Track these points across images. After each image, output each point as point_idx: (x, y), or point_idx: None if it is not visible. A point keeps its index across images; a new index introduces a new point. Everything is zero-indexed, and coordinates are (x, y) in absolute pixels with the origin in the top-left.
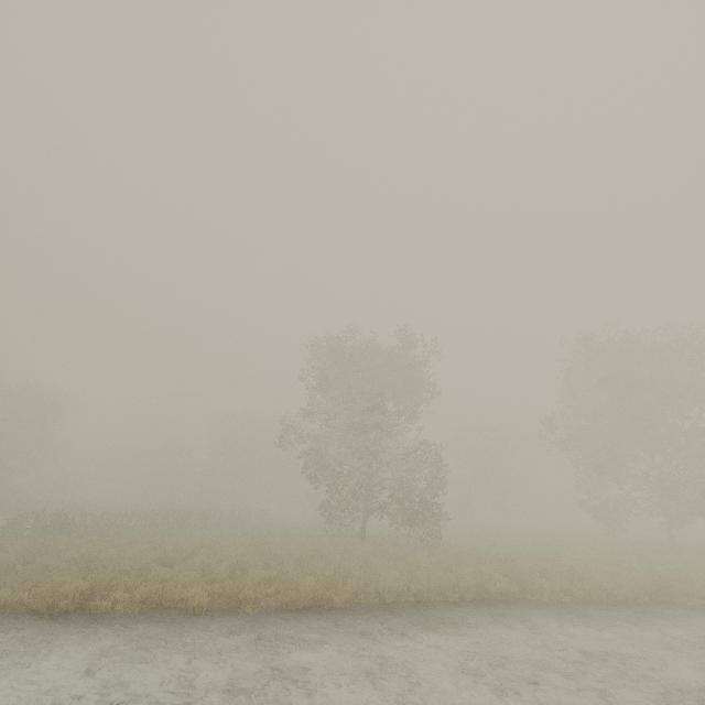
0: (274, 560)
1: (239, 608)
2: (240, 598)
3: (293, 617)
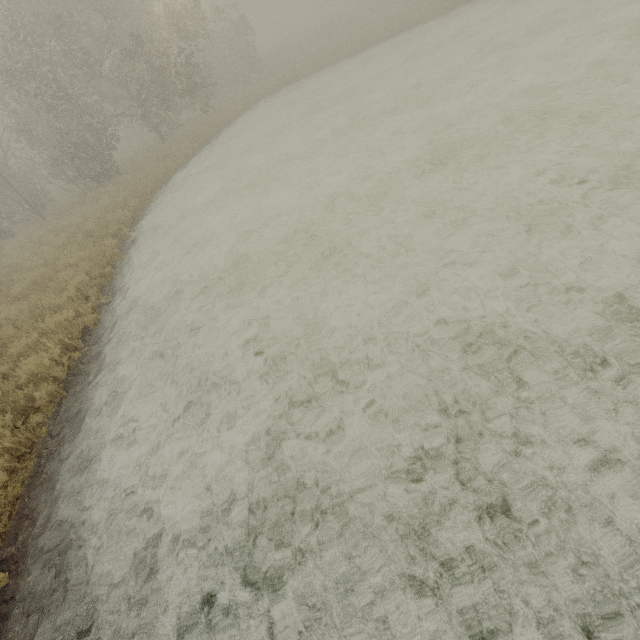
0: None
1: None
2: None
3: None
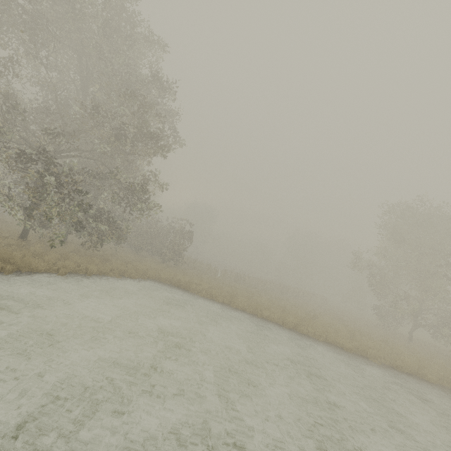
0: (363, 335)
1: (367, 357)
2: (368, 353)
3: (405, 375)
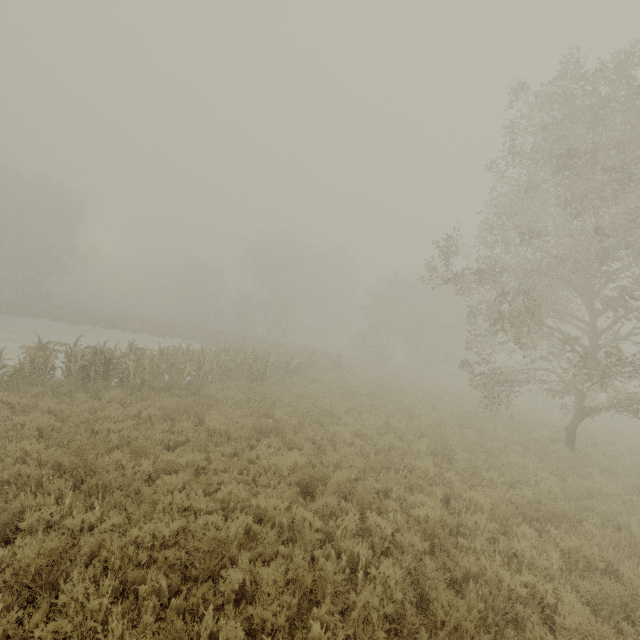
0: None
1: None
2: None
3: None
